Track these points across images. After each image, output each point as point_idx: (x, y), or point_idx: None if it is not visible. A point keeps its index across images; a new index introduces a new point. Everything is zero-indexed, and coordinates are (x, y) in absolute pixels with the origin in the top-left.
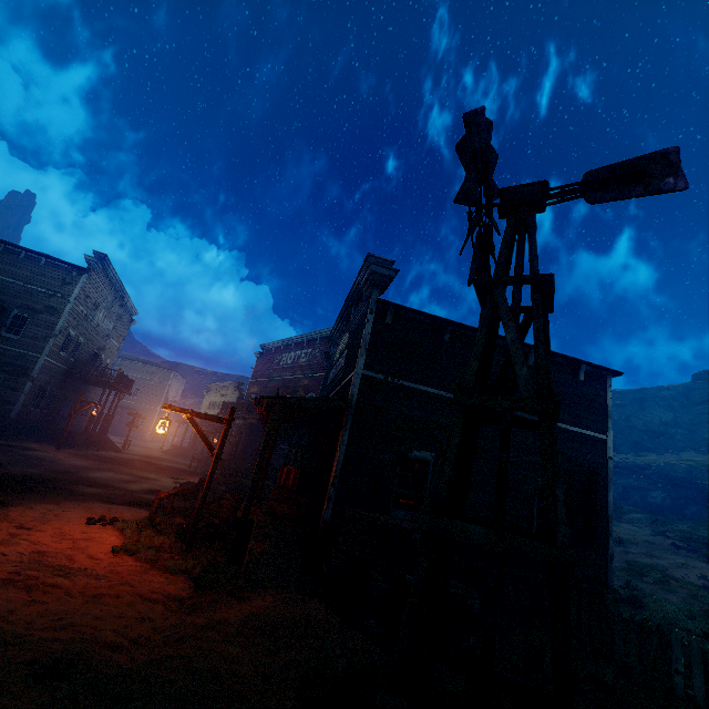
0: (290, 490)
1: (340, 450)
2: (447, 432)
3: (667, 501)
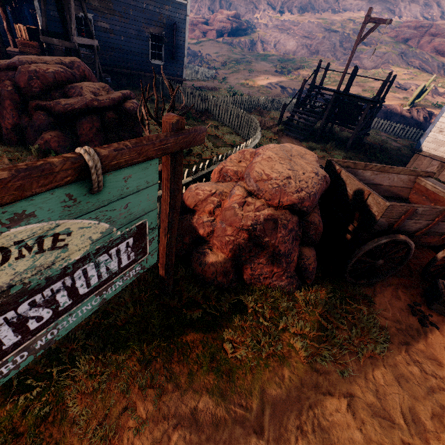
0: (27, 39)
1: (38, 13)
2: (96, 0)
3: (295, 48)
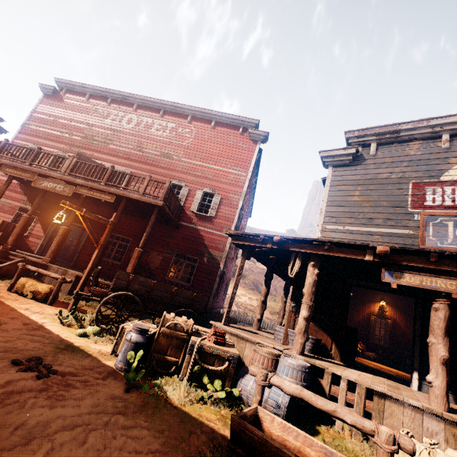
0: None
1: None
2: None
3: None
